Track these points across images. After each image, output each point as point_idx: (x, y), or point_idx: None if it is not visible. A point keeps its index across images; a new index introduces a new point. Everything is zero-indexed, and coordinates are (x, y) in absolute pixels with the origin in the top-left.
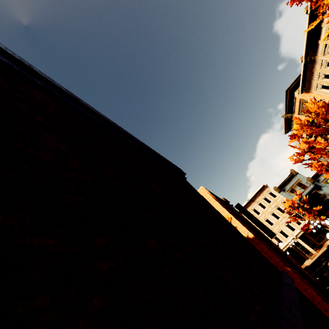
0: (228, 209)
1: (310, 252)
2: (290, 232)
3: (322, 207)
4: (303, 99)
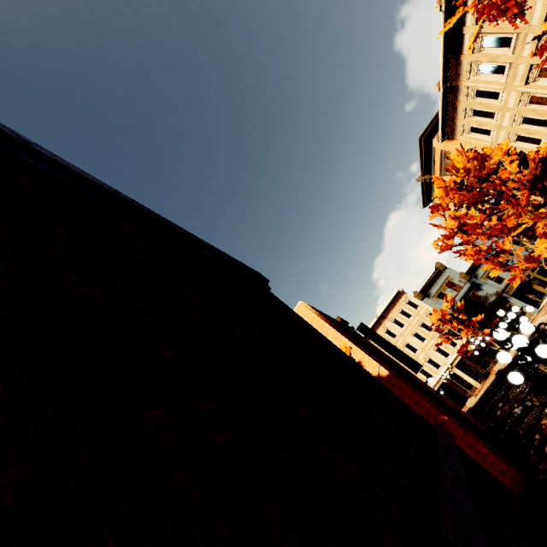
0: (346, 335)
1: (473, 386)
2: (443, 360)
3: (484, 316)
4: (445, 151)
